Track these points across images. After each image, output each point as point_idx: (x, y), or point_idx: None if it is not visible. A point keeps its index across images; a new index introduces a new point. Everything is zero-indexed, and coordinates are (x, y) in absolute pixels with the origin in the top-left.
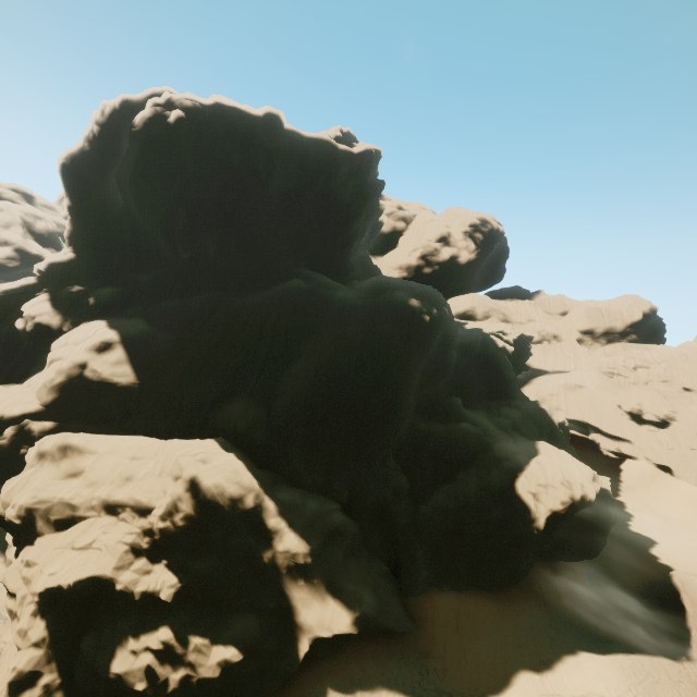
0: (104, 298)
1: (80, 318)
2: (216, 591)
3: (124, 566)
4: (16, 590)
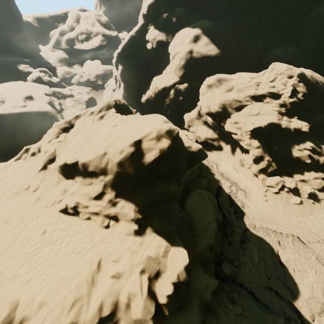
0: (179, 16)
1: (172, 32)
2: (323, 129)
3: (280, 119)
4: (236, 132)
